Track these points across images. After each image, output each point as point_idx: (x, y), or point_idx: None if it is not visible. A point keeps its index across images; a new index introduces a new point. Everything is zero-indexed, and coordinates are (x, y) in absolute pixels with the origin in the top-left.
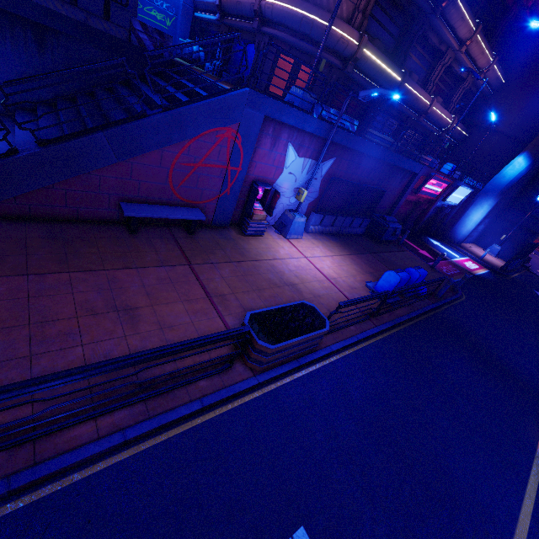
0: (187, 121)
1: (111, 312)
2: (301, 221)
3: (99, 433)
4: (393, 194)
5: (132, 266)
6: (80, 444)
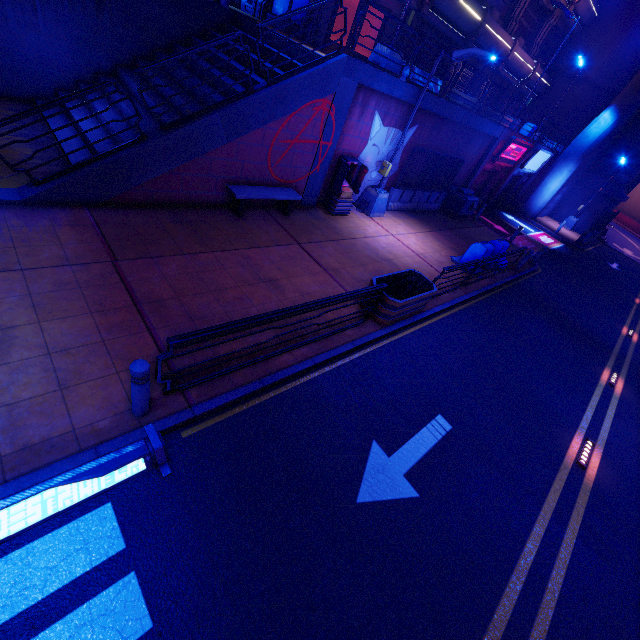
0: (289, 95)
1: (260, 283)
2: (384, 197)
3: (297, 359)
4: (471, 163)
5: (255, 246)
6: (289, 365)
